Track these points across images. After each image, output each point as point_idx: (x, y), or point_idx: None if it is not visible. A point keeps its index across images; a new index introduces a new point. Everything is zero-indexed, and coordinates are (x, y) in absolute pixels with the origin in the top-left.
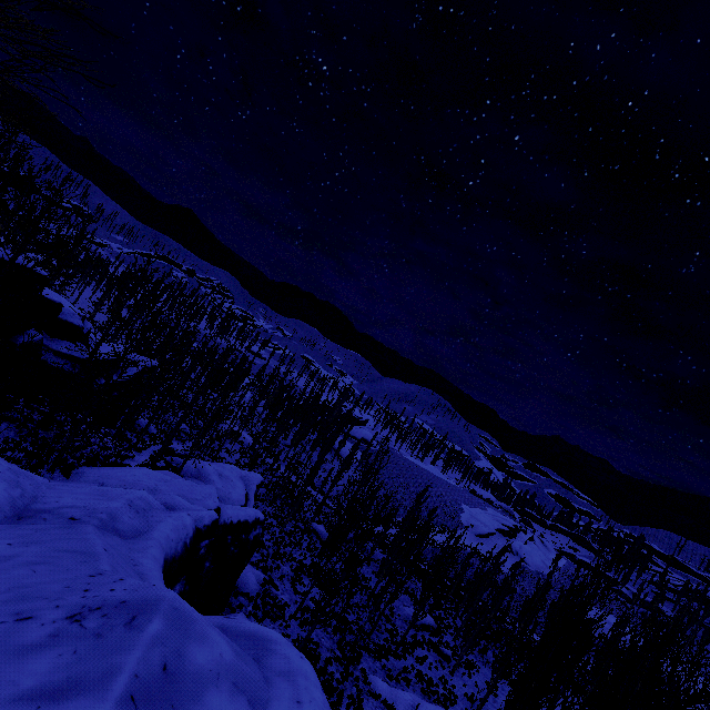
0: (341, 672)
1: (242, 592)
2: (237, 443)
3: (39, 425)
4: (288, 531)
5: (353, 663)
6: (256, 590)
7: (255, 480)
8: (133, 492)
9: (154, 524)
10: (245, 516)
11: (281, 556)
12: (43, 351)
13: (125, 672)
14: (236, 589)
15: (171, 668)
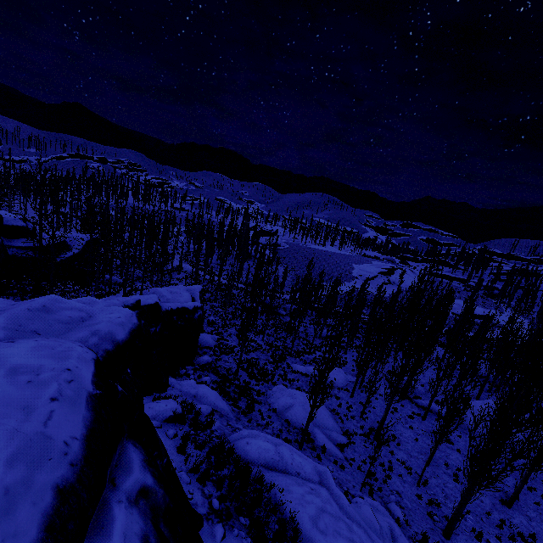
0: (273, 367)
1: (204, 347)
2: (183, 272)
3: (34, 293)
4: (231, 312)
5: (281, 362)
6: (214, 344)
7: (197, 289)
8: (82, 298)
9: (94, 306)
10: (182, 305)
11: (227, 325)
12: (9, 249)
13: (25, 305)
14: (201, 347)
15: (47, 306)
